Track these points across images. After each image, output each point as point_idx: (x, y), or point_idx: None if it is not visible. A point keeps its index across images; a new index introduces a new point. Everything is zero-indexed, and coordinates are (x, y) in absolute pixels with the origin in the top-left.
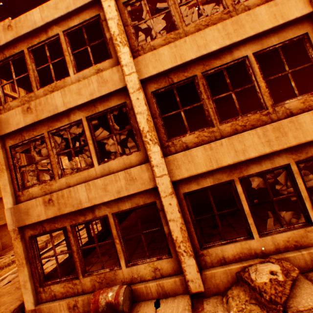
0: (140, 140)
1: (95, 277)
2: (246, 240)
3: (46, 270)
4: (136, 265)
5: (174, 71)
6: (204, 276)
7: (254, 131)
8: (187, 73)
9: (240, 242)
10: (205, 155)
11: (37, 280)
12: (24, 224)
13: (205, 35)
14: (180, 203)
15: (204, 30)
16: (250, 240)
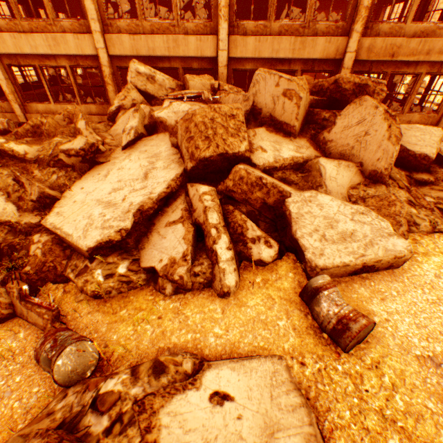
0: None
1: None
2: (49, 105)
3: None
4: None
5: None
6: (27, 116)
7: (41, 36)
8: None
9: (46, 104)
10: (13, 42)
11: None
12: None
13: None
14: (7, 71)
15: None
16: (51, 105)
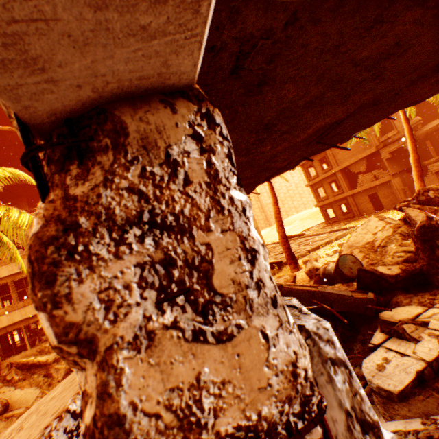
0: None
1: None
2: (25, 351)
3: None
4: None
5: None
6: (2, 372)
7: (32, 305)
8: (5, 281)
9: (23, 353)
10: (8, 318)
11: None
12: None
13: (14, 265)
14: None
15: (14, 263)
16: (27, 351)
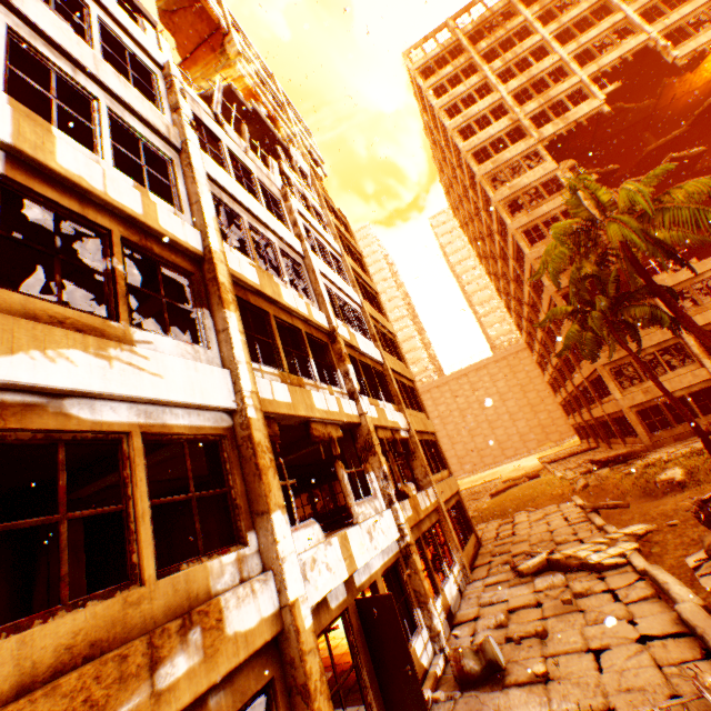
0: (692, 358)
1: (683, 425)
2: None
3: None
4: (707, 416)
5: (704, 325)
6: None
7: None
8: None
9: None
10: None
11: (646, 432)
12: (631, 405)
13: None
14: None
15: None
16: None
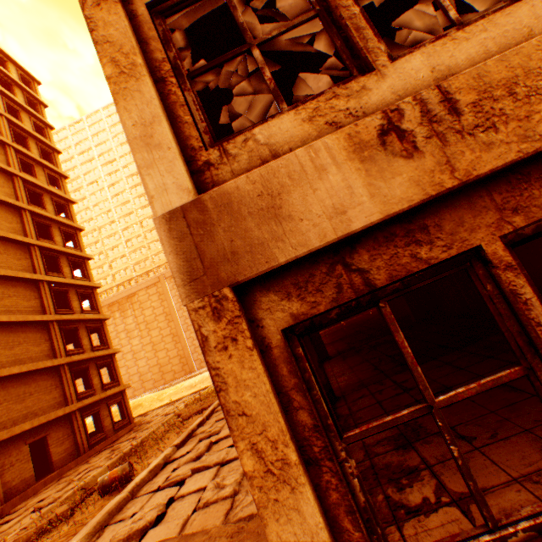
0: None
1: None
2: None
3: (193, 528)
4: None
5: None
6: None
7: None
8: None
9: None
10: None
11: None
12: (261, 264)
13: None
14: None
15: None
16: None
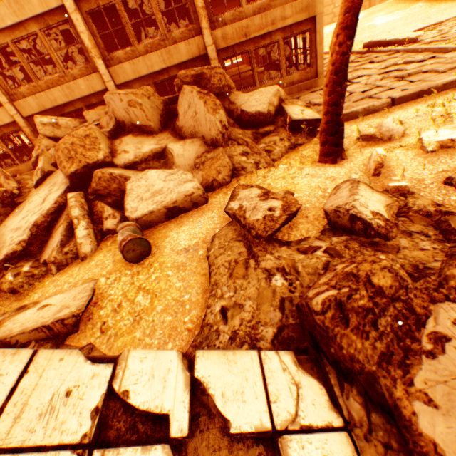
0: None
1: None
2: None
3: None
4: None
5: None
6: None
7: None
8: None
9: None
10: None
11: None
12: None
13: None
14: None
15: None
16: None
